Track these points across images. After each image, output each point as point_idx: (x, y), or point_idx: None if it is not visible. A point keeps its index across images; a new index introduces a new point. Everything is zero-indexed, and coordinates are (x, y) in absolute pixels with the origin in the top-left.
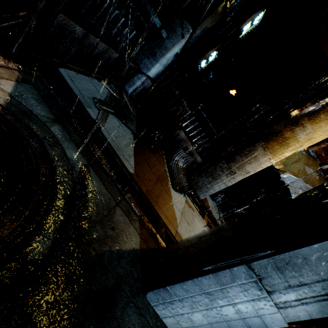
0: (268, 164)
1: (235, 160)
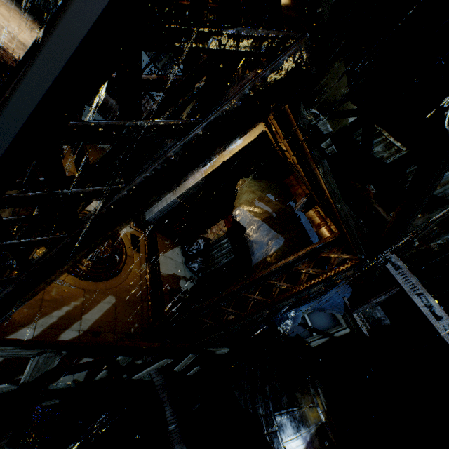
0: (200, 177)
1: None
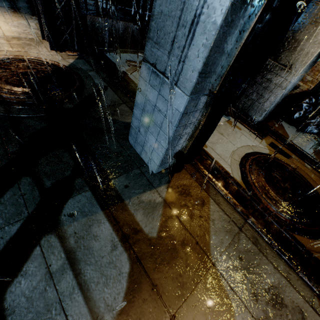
0: None
1: (284, 49)
